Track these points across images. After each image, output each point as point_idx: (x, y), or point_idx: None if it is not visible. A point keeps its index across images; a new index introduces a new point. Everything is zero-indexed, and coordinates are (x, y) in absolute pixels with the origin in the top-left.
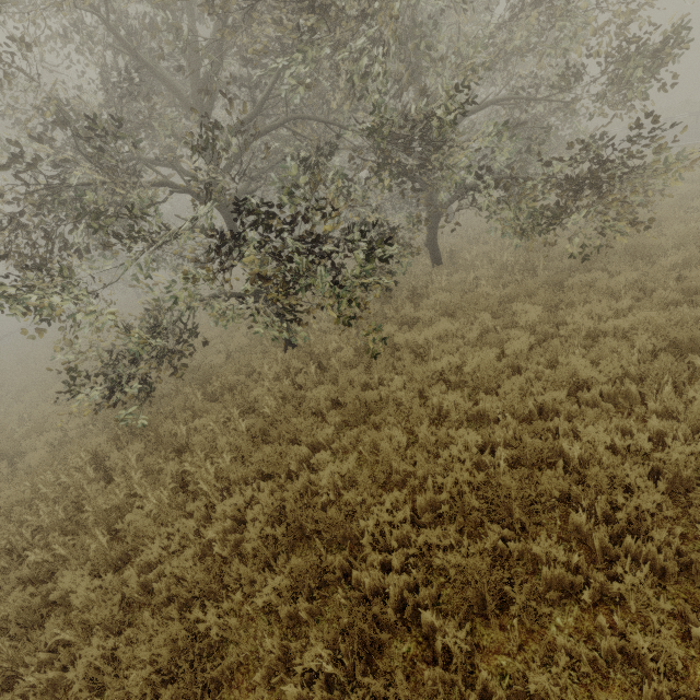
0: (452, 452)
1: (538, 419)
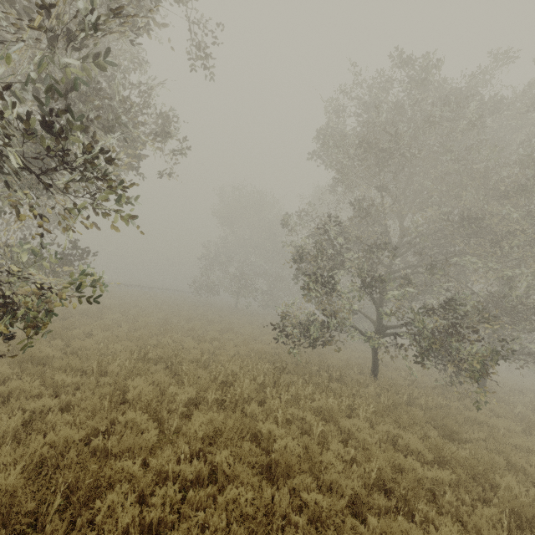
0: None
1: None
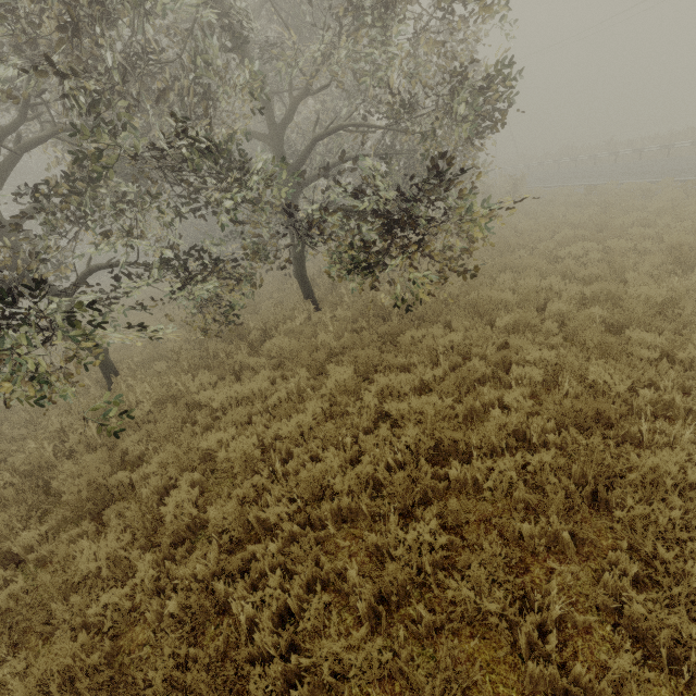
0: (111, 598)
1: (263, 538)
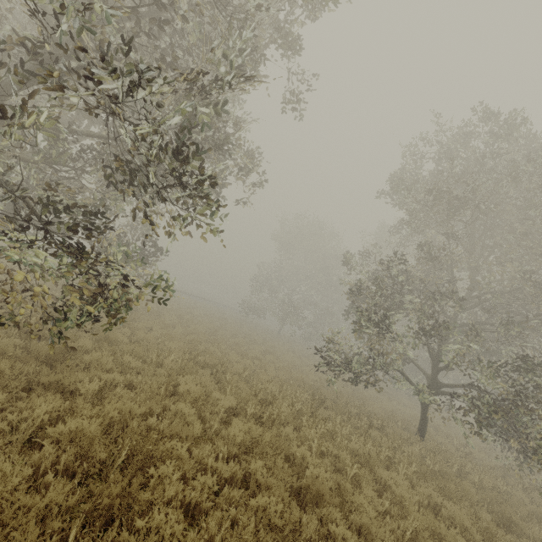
0: None
1: None
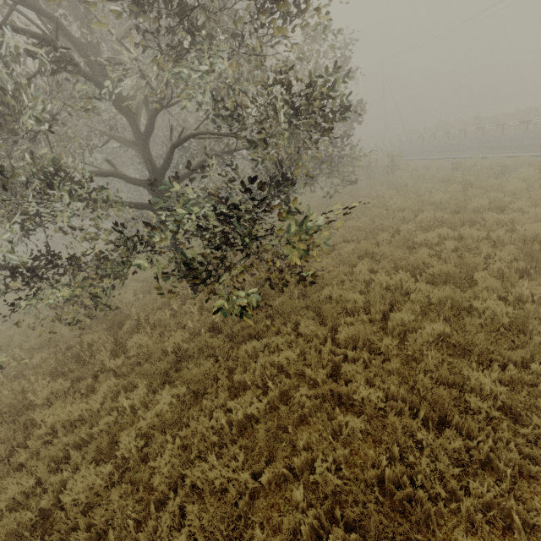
0: None
1: None
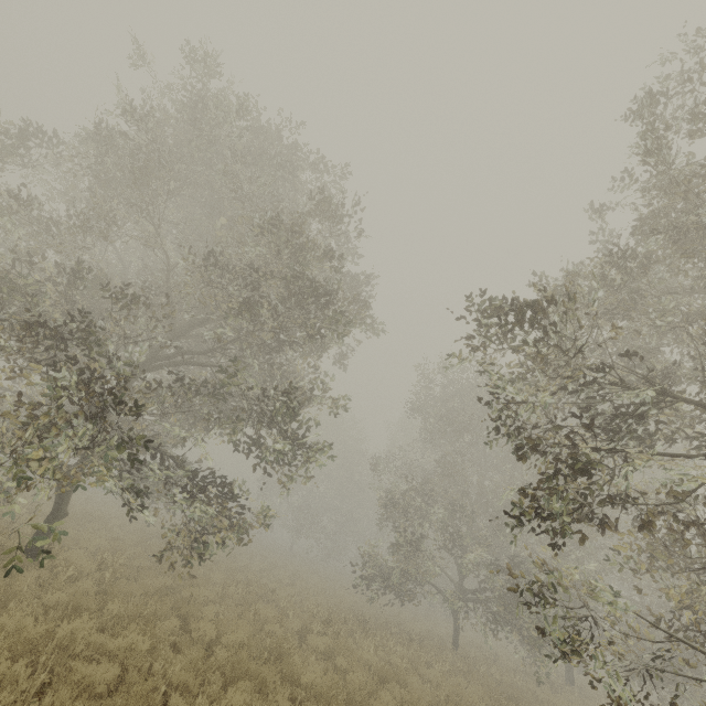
0: None
1: None
